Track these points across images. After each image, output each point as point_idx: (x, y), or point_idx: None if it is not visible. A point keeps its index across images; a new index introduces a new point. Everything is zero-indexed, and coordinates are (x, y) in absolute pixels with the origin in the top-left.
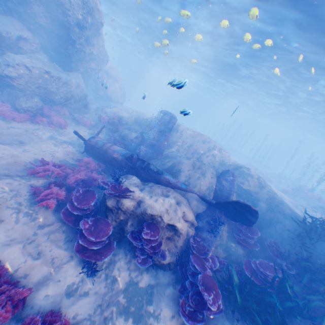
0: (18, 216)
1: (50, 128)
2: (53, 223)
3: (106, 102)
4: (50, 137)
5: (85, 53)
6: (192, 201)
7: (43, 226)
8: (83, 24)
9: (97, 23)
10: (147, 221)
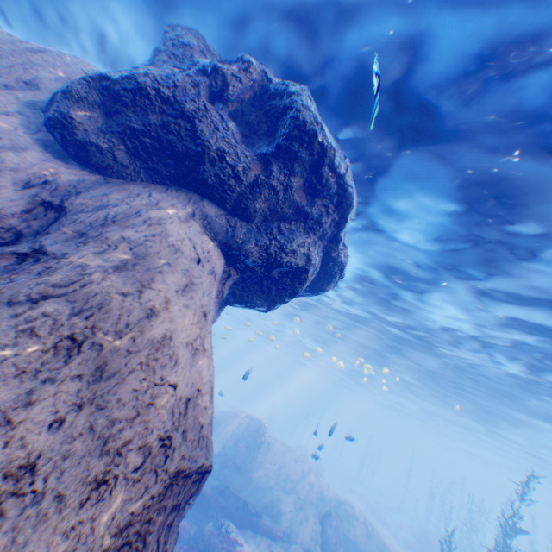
0: None
1: None
2: None
3: None
4: None
5: None
6: None
7: None
8: None
9: None
10: None
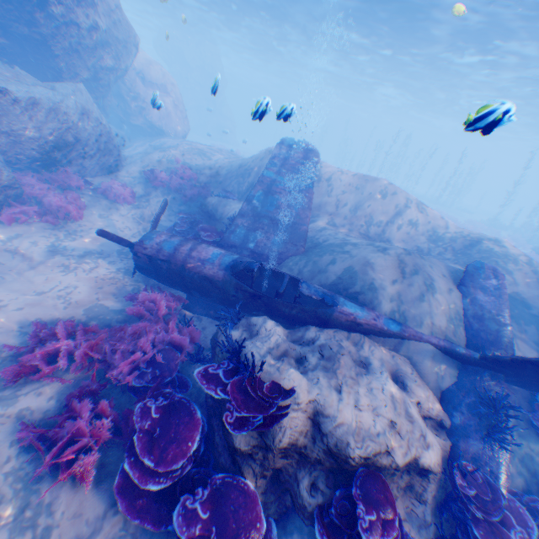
0: None
1: (45, 227)
2: (102, 525)
3: (154, 140)
4: (50, 251)
5: (79, 28)
6: (424, 362)
7: None
8: None
9: None
10: (351, 469)
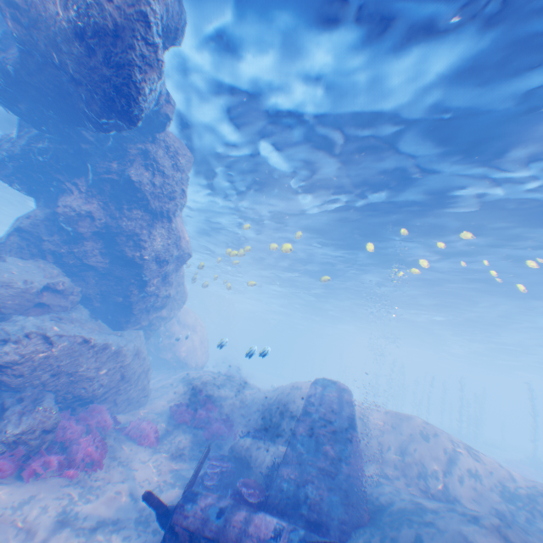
0: None
1: (61, 481)
2: None
3: (177, 370)
4: (59, 520)
5: (157, 296)
6: None
7: None
8: (164, 256)
9: (182, 252)
10: None
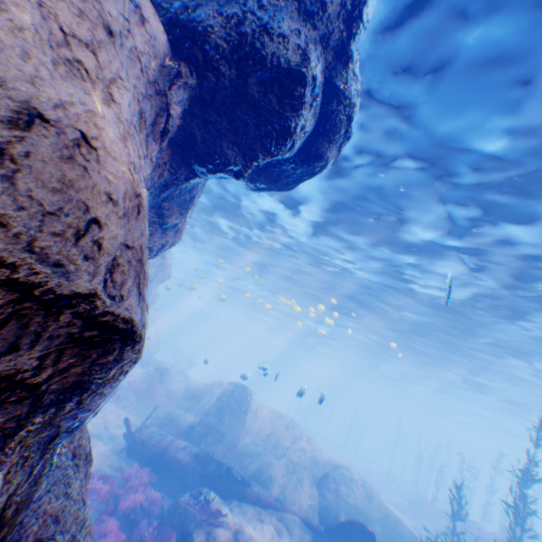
0: None
1: None
2: None
3: None
4: None
5: None
6: (294, 527)
7: None
8: (152, 278)
9: (164, 274)
10: None
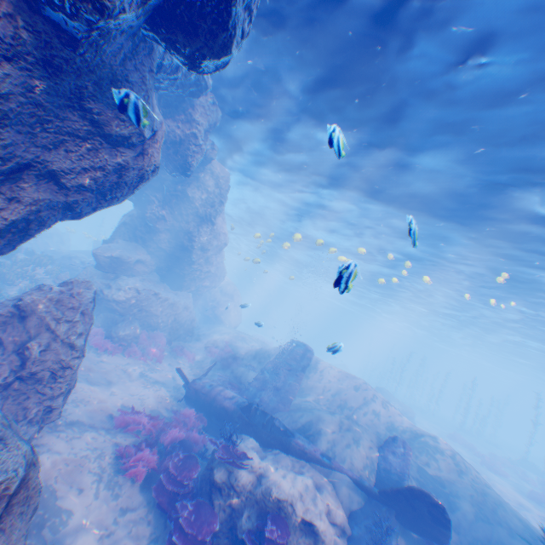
0: (99, 486)
1: (141, 362)
2: (137, 506)
3: (214, 324)
4: (141, 375)
5: (201, 271)
6: (341, 486)
7: (125, 508)
8: (206, 246)
9: (220, 242)
10: (271, 512)
